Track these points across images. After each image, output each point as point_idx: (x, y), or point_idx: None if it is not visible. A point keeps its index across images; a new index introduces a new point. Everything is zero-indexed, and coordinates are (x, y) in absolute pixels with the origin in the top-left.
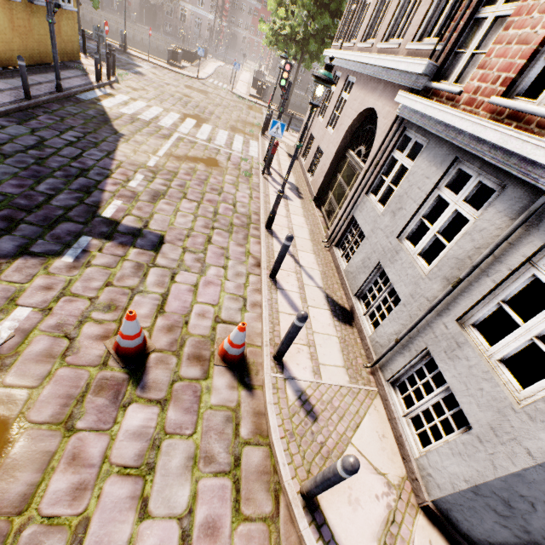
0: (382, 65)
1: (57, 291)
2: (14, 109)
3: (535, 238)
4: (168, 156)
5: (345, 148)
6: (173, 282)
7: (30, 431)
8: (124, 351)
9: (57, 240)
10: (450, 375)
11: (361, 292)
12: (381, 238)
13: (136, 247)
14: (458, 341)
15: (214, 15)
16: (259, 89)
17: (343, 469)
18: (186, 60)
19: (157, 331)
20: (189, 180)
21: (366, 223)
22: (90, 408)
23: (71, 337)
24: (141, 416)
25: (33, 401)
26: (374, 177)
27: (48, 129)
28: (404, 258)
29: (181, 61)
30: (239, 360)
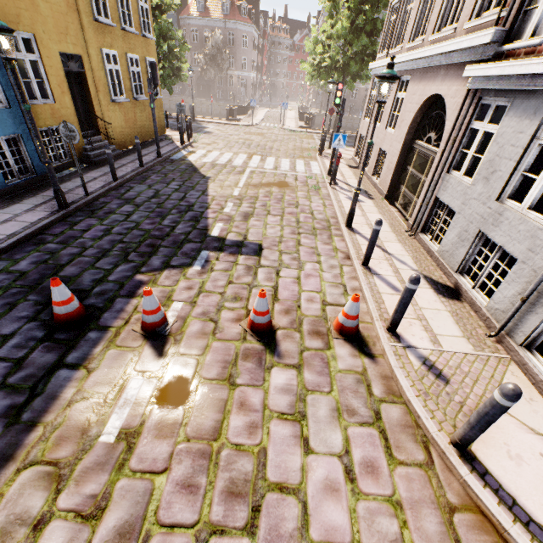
0: (440, 52)
1: (196, 290)
2: (134, 175)
3: None
4: (246, 186)
5: (411, 141)
6: (278, 277)
7: (205, 384)
8: (258, 327)
9: (186, 256)
10: None
11: (463, 267)
12: (476, 207)
13: (242, 254)
14: None
15: (255, 73)
16: (306, 120)
17: (503, 396)
18: (239, 114)
19: (277, 314)
20: (268, 201)
21: (454, 199)
22: (243, 370)
23: (215, 321)
24: (283, 377)
25: (202, 364)
26: (453, 154)
27: (159, 184)
28: (511, 216)
29: (236, 116)
30: (355, 333)
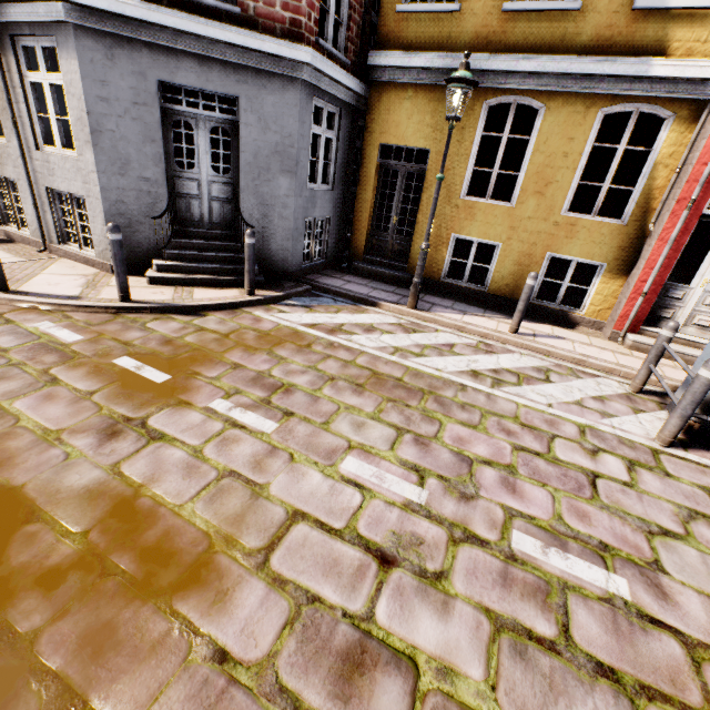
0: None
1: None
2: None
3: (11, 57)
4: None
5: None
6: None
7: None
8: None
9: None
10: (62, 185)
11: (4, 218)
12: None
13: None
14: (46, 160)
15: None
16: None
17: None
18: None
19: None
20: None
21: None
22: None
23: None
24: None
25: None
26: None
27: None
28: None
29: None
30: None
